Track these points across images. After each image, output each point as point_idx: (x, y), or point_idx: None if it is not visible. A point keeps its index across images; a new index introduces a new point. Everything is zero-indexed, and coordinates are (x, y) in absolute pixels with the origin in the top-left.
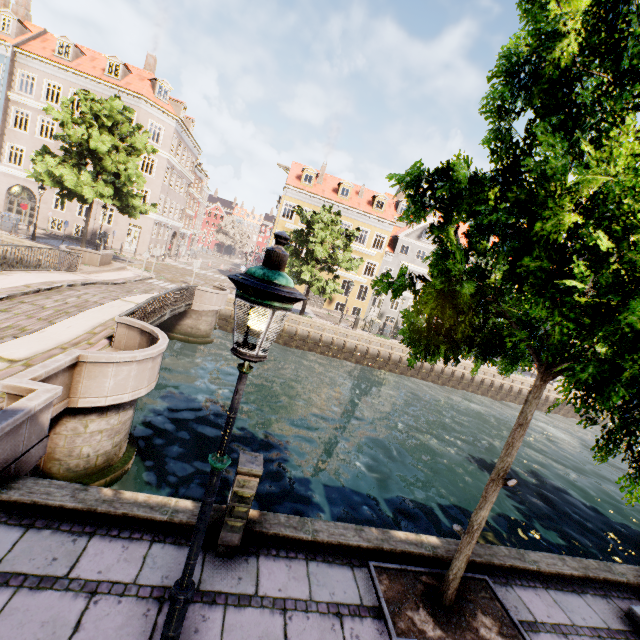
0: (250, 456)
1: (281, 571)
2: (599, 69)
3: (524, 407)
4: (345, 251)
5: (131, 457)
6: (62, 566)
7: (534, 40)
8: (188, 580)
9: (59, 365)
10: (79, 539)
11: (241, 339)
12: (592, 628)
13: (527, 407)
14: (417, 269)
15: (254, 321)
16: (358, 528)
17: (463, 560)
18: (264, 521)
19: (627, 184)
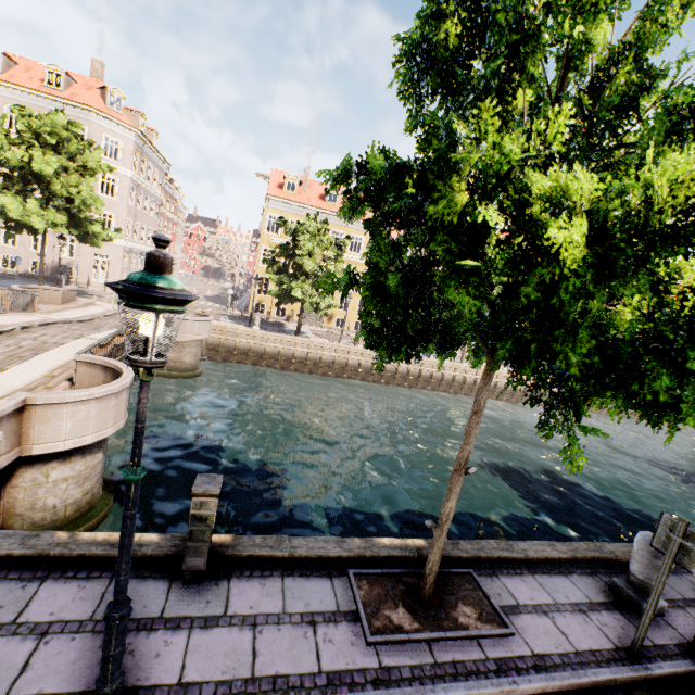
0: (208, 477)
1: (254, 590)
2: (481, 48)
3: (477, 394)
4: (336, 262)
5: (107, 504)
6: (9, 613)
7: (423, 22)
8: (121, 597)
9: (0, 410)
10: (29, 585)
11: (131, 346)
12: (574, 604)
13: (480, 394)
14: None
15: (144, 327)
16: (340, 540)
17: (436, 554)
18: (237, 544)
19: (487, 159)
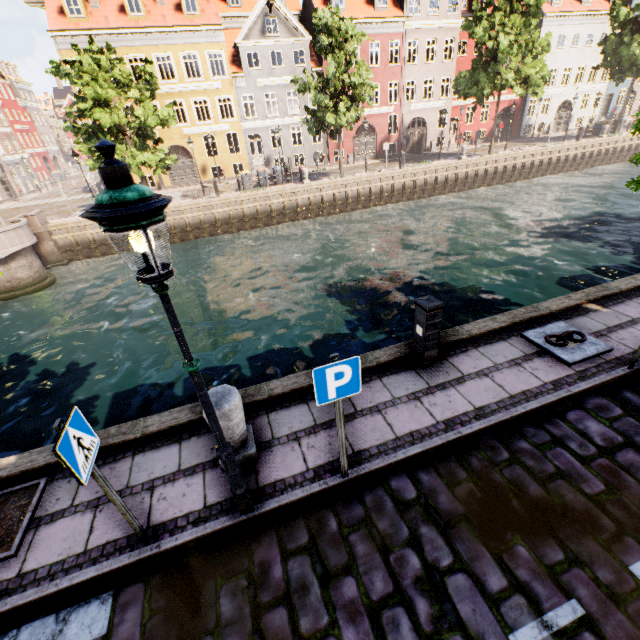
0: None
1: None
2: None
3: None
4: (141, 102)
5: None
6: None
7: None
8: None
9: None
10: None
11: None
12: (151, 481)
13: None
14: (281, 81)
15: None
16: None
17: None
18: None
19: None
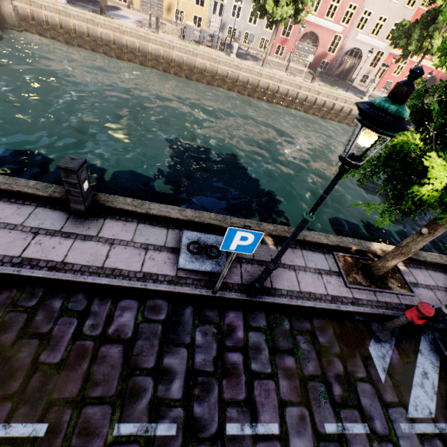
0: None
1: None
2: None
3: None
4: None
5: None
6: None
7: None
8: None
9: None
10: None
11: None
12: None
13: None
14: None
15: None
16: None
17: None
18: None
19: None
